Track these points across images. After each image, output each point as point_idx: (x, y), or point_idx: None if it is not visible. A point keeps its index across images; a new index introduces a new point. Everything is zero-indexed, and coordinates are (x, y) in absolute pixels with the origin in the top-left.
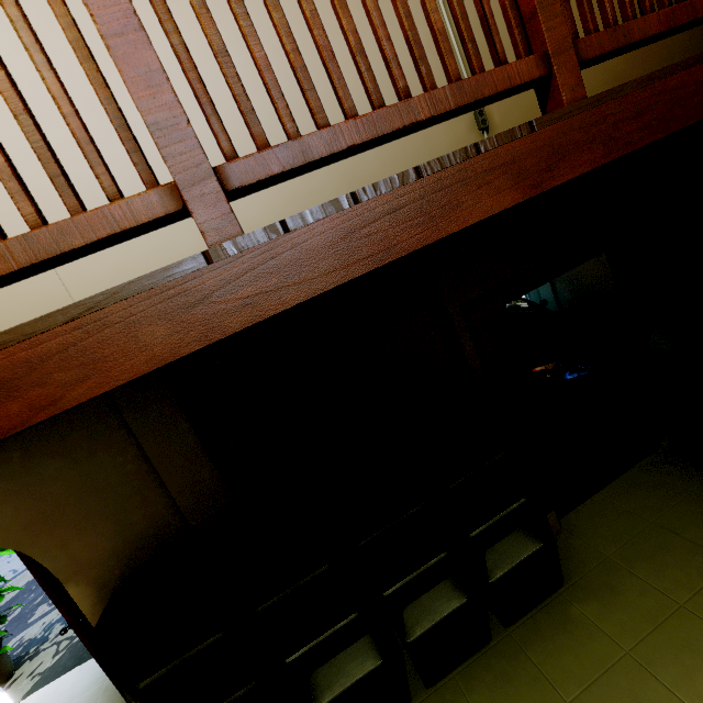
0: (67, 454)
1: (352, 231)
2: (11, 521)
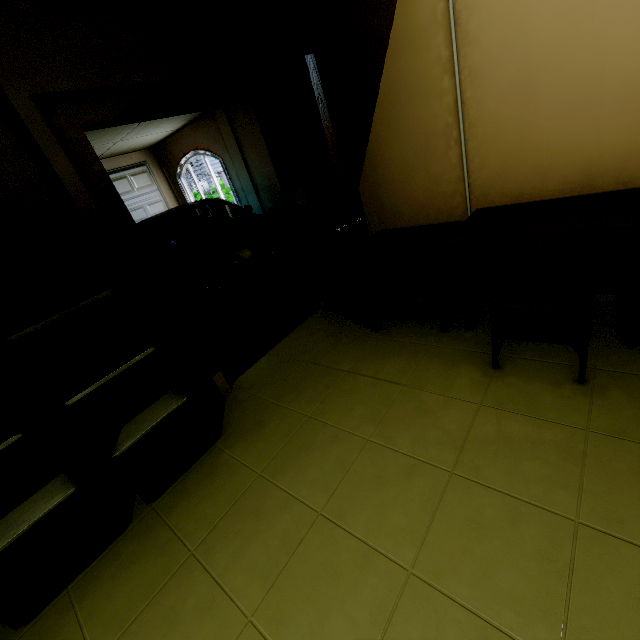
0: None
1: None
2: None
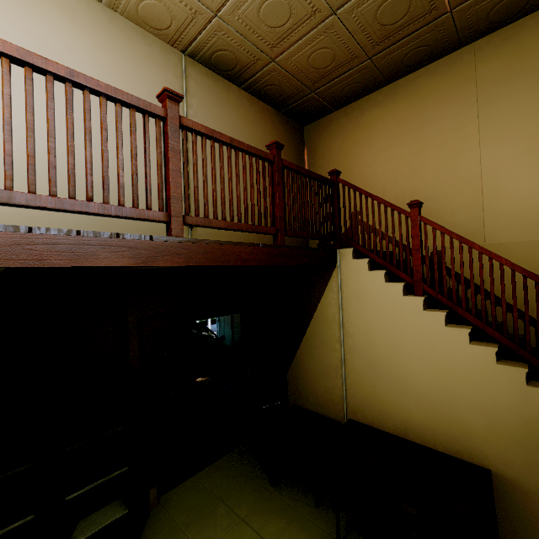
0: None
1: (19, 243)
2: None
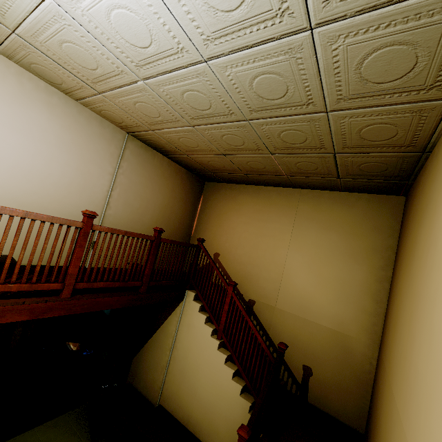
0: None
1: None
2: None
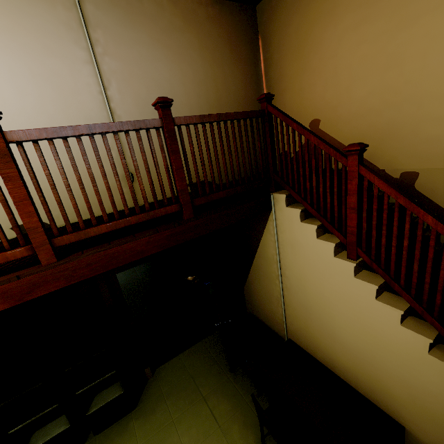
0: None
1: None
2: None
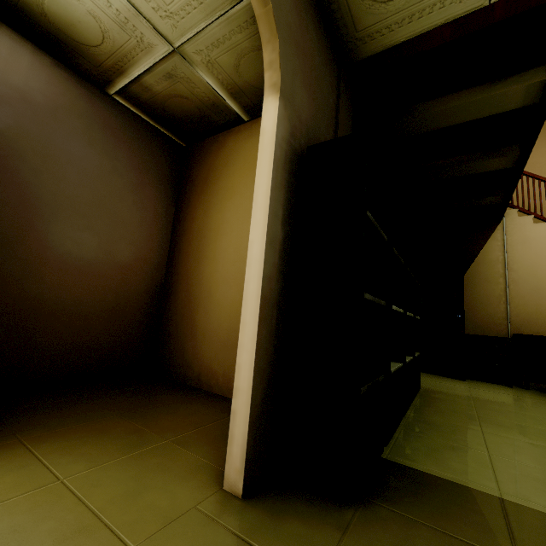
0: (319, 43)
1: None
2: (285, 7)
